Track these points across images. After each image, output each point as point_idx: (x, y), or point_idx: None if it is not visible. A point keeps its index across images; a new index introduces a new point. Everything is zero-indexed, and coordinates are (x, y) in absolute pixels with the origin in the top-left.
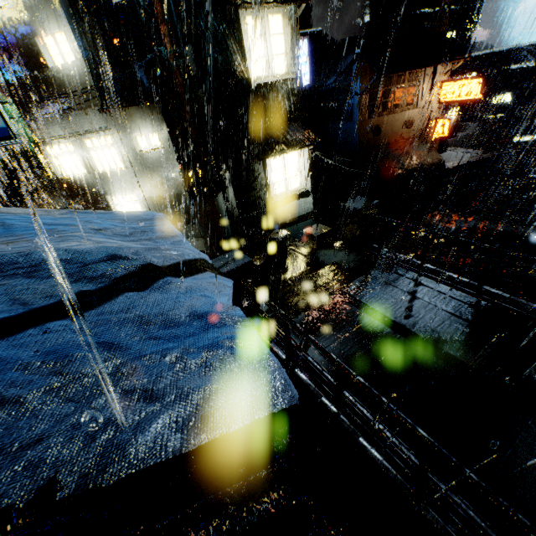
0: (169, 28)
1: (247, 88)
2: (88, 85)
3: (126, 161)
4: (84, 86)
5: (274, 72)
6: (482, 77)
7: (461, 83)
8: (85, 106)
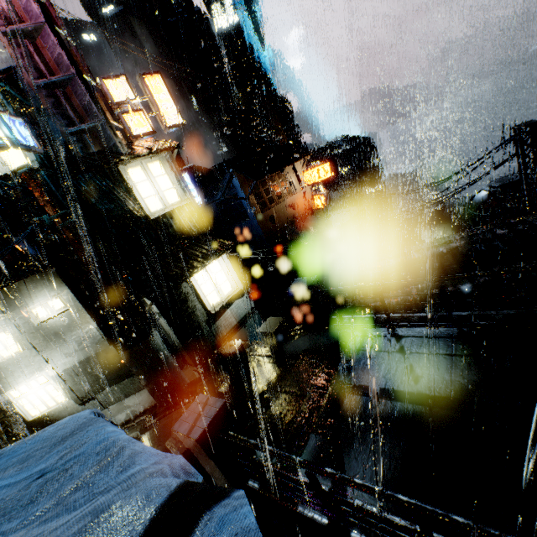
0: (48, 197)
1: (147, 223)
2: None
3: (22, 341)
4: None
5: (169, 203)
6: (329, 161)
7: (316, 169)
8: None
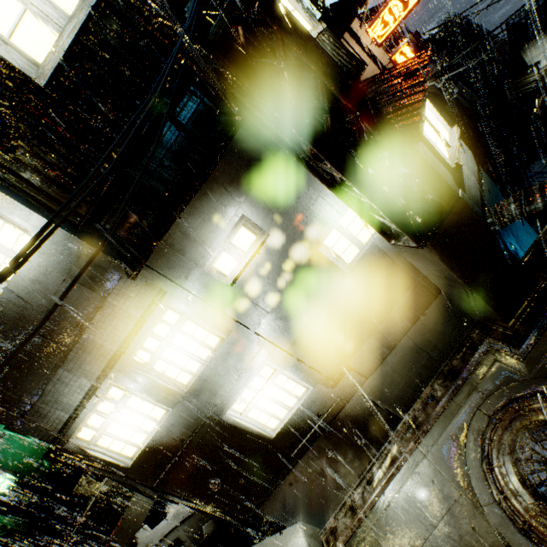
0: None
1: None
2: (82, 258)
3: (220, 322)
4: (77, 268)
5: None
6: None
7: (387, 9)
8: (98, 301)
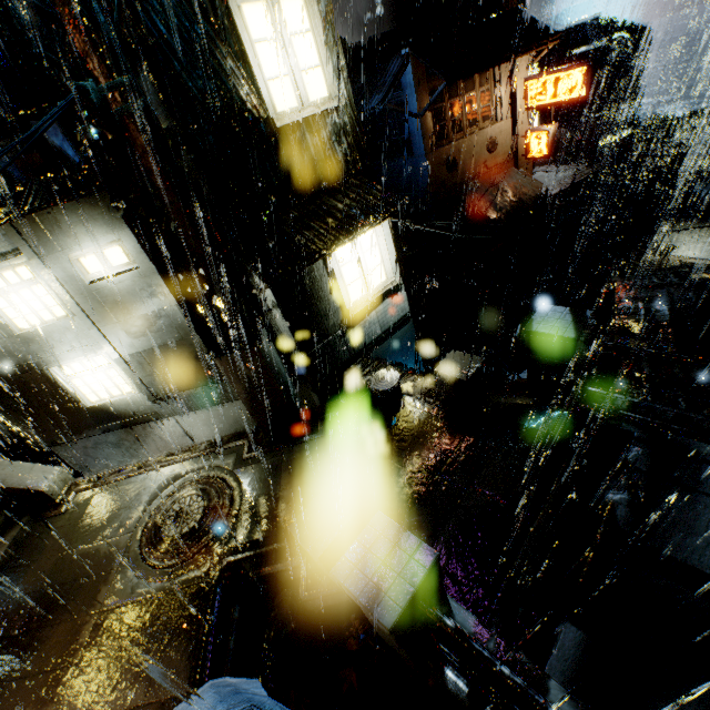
0: (92, 35)
1: (269, 135)
2: None
3: (68, 304)
4: None
5: (308, 100)
6: (587, 64)
7: (555, 77)
8: None
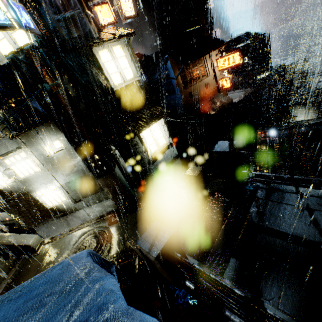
0: (46, 69)
1: (112, 93)
2: None
3: (39, 165)
4: None
5: (126, 79)
6: (238, 51)
7: (227, 57)
8: None
